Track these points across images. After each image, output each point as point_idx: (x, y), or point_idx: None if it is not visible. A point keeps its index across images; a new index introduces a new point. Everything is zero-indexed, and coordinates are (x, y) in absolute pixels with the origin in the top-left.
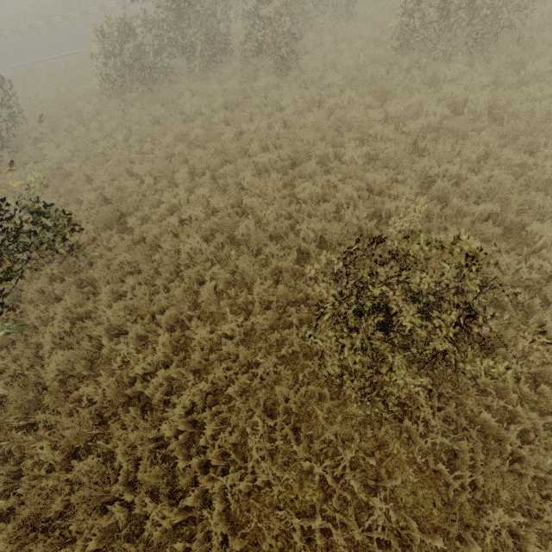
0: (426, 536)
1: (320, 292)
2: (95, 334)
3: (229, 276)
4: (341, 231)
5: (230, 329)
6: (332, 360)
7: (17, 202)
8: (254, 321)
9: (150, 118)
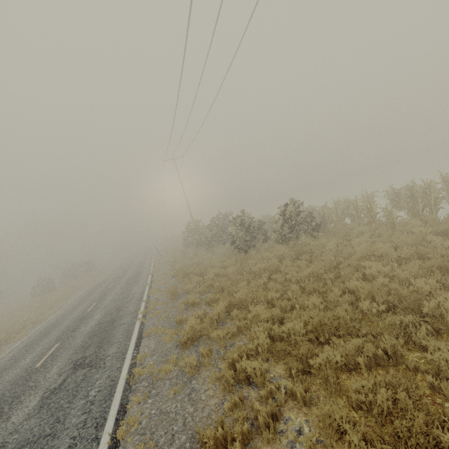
0: None
1: None
2: None
3: None
4: None
5: None
6: None
7: None
8: None
9: None
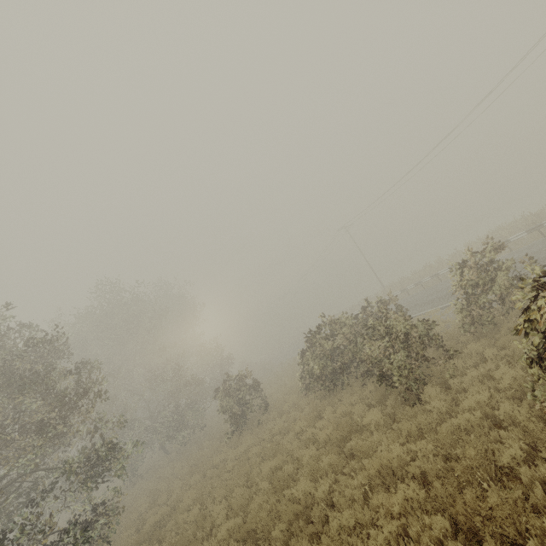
0: None
1: None
2: None
3: None
4: None
5: None
6: None
7: (65, 542)
8: None
9: (299, 427)
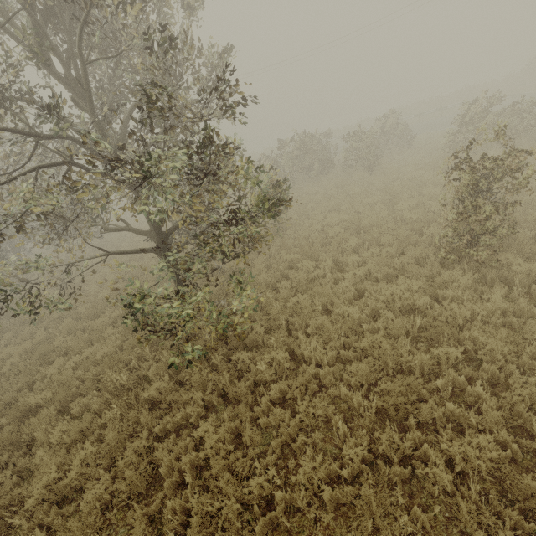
0: (534, 315)
1: (427, 238)
2: (280, 269)
3: (361, 243)
4: (434, 216)
5: (371, 255)
6: (452, 212)
7: None
8: (385, 252)
9: None
